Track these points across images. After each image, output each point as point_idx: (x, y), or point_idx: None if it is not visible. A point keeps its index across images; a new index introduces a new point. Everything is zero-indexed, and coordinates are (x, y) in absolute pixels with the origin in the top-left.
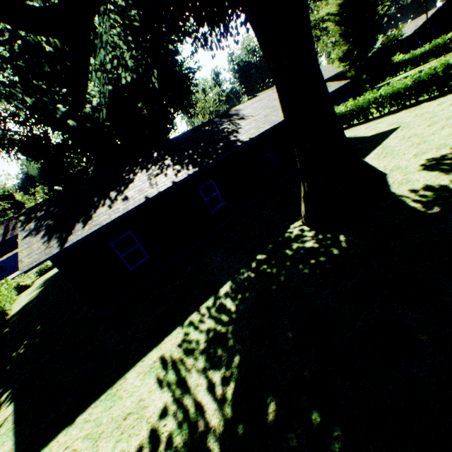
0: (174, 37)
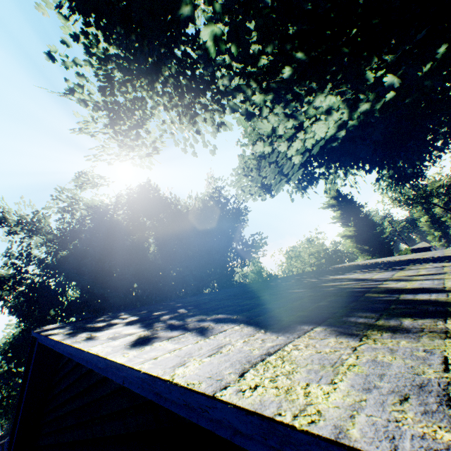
0: (236, 224)
